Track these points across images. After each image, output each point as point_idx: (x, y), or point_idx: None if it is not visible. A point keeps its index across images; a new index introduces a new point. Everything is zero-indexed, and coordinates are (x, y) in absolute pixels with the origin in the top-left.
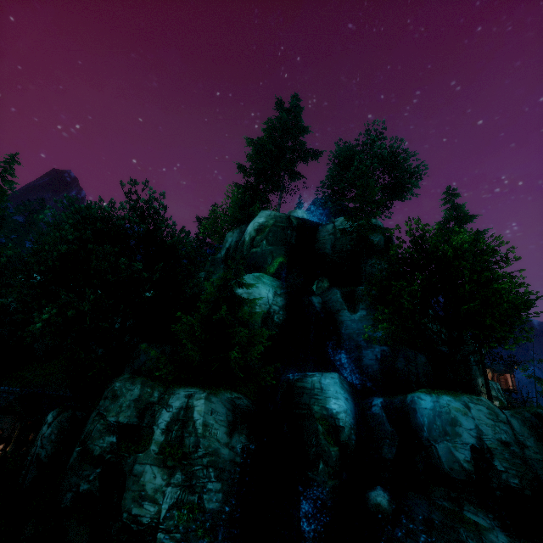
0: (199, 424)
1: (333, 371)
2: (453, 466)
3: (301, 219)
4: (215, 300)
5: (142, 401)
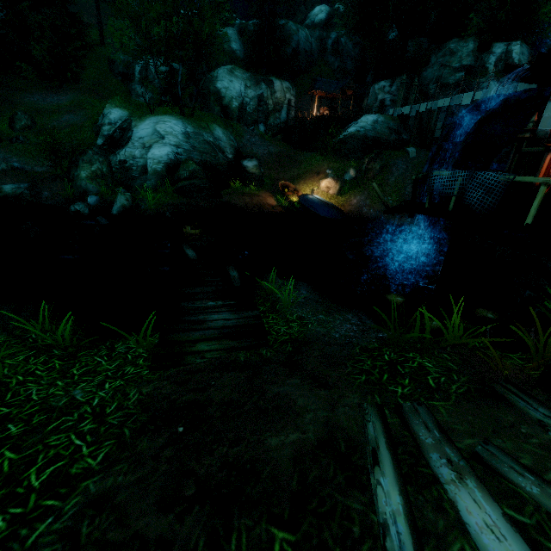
0: (516, 60)
1: None
2: None
3: None
4: None
5: (475, 52)
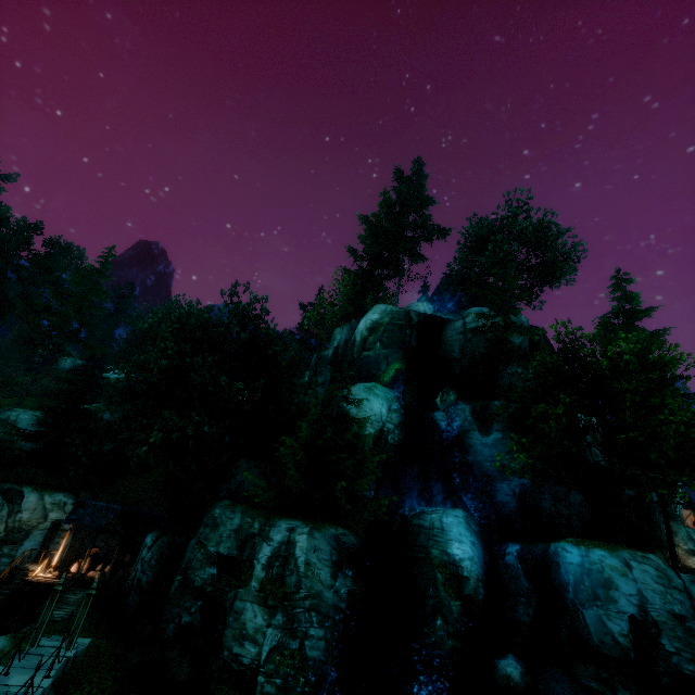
0: (301, 562)
1: (459, 506)
2: (604, 639)
3: (423, 314)
4: (320, 420)
5: (242, 532)
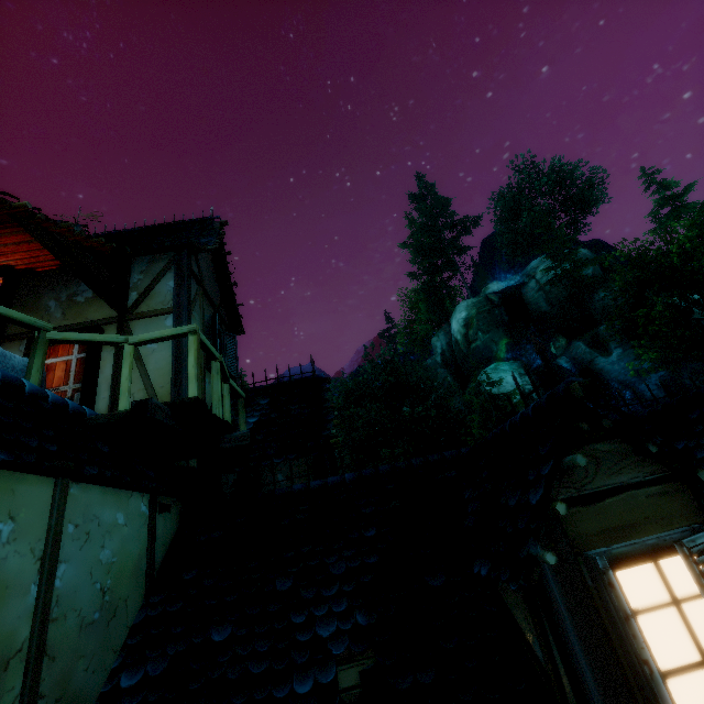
0: None
1: None
2: None
3: (498, 291)
4: (482, 407)
5: None
